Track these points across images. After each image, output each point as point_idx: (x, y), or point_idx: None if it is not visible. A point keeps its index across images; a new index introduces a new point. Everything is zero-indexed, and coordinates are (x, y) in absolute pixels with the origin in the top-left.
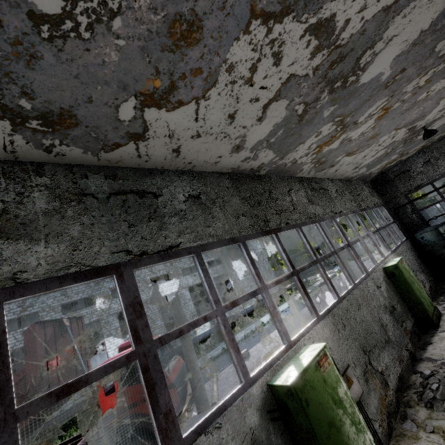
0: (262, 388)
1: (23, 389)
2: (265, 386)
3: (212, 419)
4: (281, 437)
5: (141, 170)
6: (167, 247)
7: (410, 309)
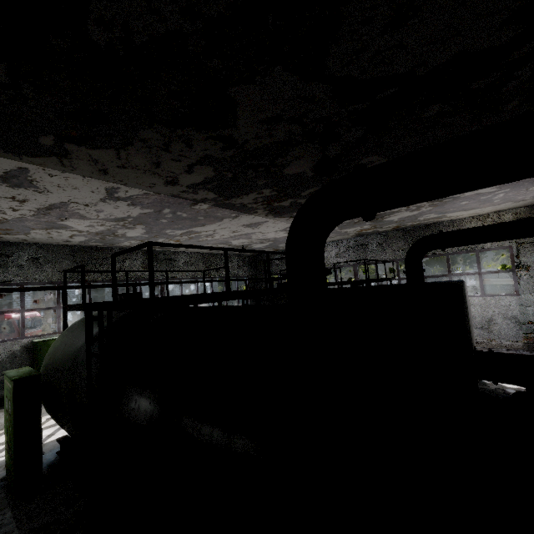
0: (29, 341)
1: None
2: (31, 341)
3: None
4: (28, 357)
5: (5, 242)
6: (5, 281)
7: None
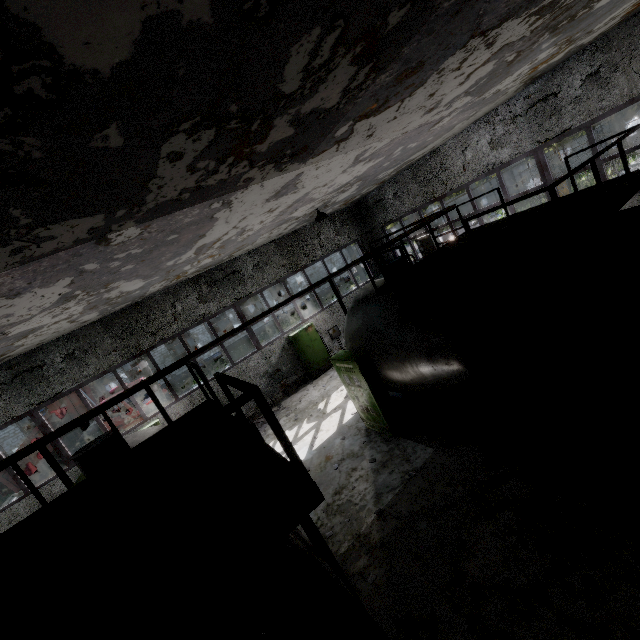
0: None
1: (55, 421)
2: None
3: None
4: None
5: (27, 353)
6: (55, 395)
7: (304, 366)
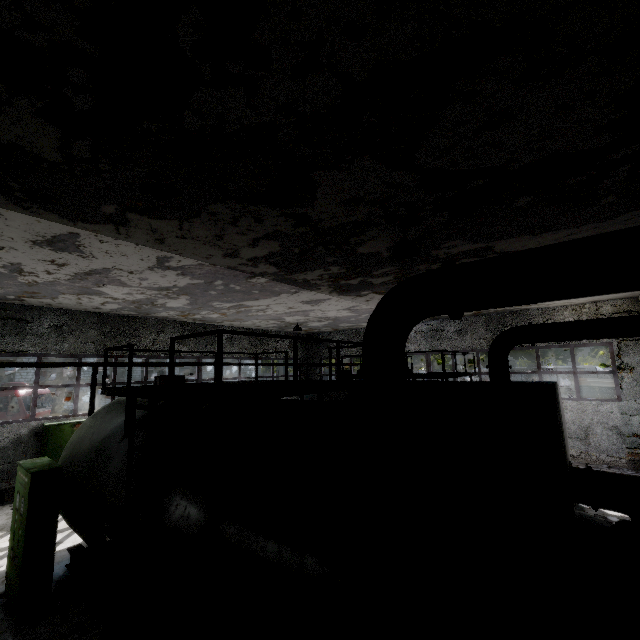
0: (39, 424)
1: None
2: (42, 424)
3: (3, 423)
4: (36, 443)
5: (26, 306)
6: (20, 351)
7: None
